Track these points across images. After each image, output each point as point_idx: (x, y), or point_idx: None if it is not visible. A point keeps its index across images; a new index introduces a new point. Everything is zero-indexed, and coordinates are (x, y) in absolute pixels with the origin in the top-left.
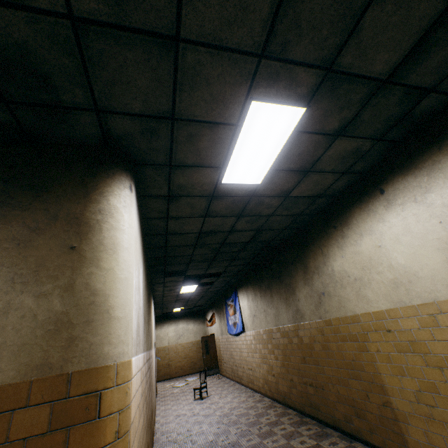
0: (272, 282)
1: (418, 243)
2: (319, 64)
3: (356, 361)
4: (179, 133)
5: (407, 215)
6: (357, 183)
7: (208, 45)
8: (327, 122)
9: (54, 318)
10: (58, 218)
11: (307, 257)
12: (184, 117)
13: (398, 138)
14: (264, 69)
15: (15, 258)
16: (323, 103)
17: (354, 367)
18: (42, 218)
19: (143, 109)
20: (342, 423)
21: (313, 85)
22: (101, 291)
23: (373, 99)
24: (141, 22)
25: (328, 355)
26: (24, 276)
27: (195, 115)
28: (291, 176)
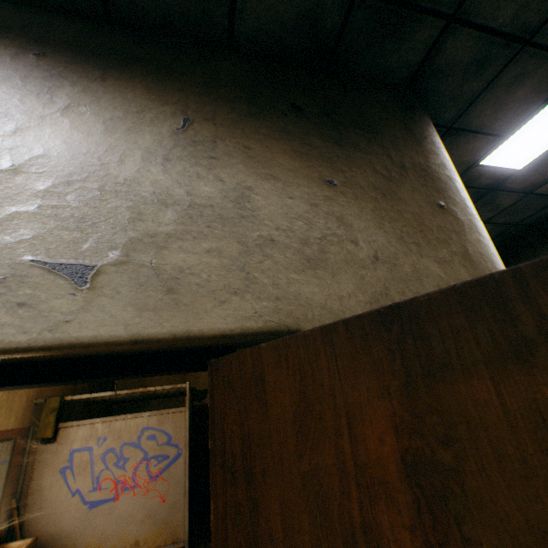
0: None
1: None
2: None
3: None
4: (510, 70)
5: None
6: None
7: None
8: None
9: None
10: (406, 168)
11: None
12: (541, 42)
13: None
14: None
15: (390, 212)
16: None
17: None
18: (390, 166)
19: (507, 21)
20: None
21: None
22: (497, 265)
23: None
24: None
25: None
26: (411, 235)
27: None
28: None
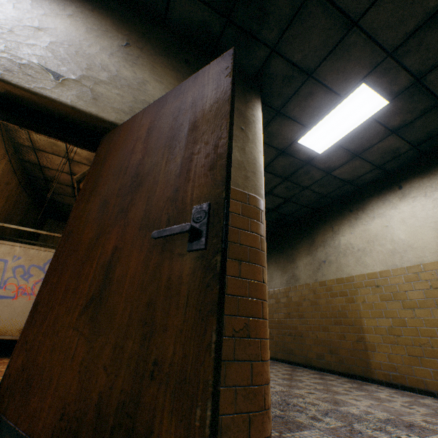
0: (272, 253)
1: (419, 225)
2: (415, 74)
3: (341, 311)
4: (305, 88)
5: (415, 205)
6: (380, 180)
7: (367, 35)
8: (394, 119)
9: (237, 162)
10: None
11: (317, 233)
12: (317, 78)
13: (425, 151)
14: (385, 64)
15: None
16: (400, 103)
17: (338, 315)
18: None
19: (299, 61)
20: (314, 360)
21: (403, 87)
22: (257, 160)
23: (429, 112)
24: (346, 5)
25: (315, 309)
26: None
27: (324, 79)
28: (344, 155)
